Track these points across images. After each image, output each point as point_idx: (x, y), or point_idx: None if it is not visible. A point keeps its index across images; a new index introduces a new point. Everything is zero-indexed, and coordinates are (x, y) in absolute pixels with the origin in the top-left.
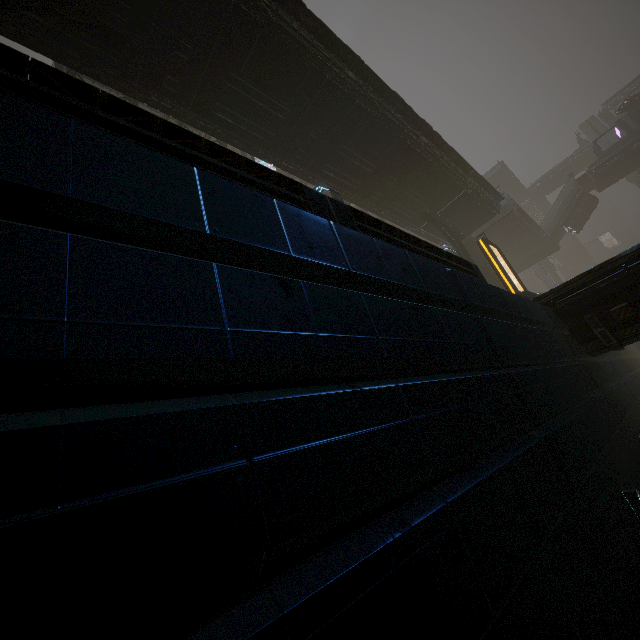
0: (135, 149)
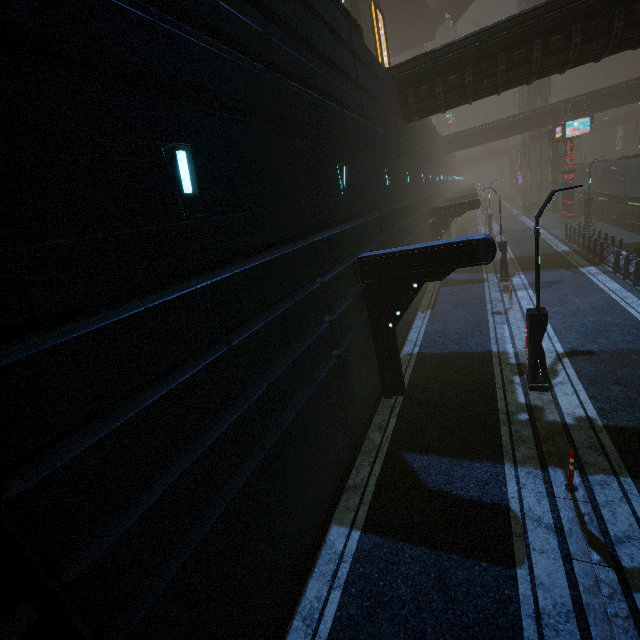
0: None
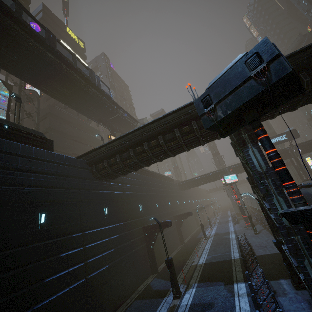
0: None
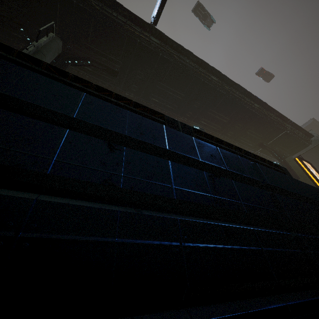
0: (55, 83)
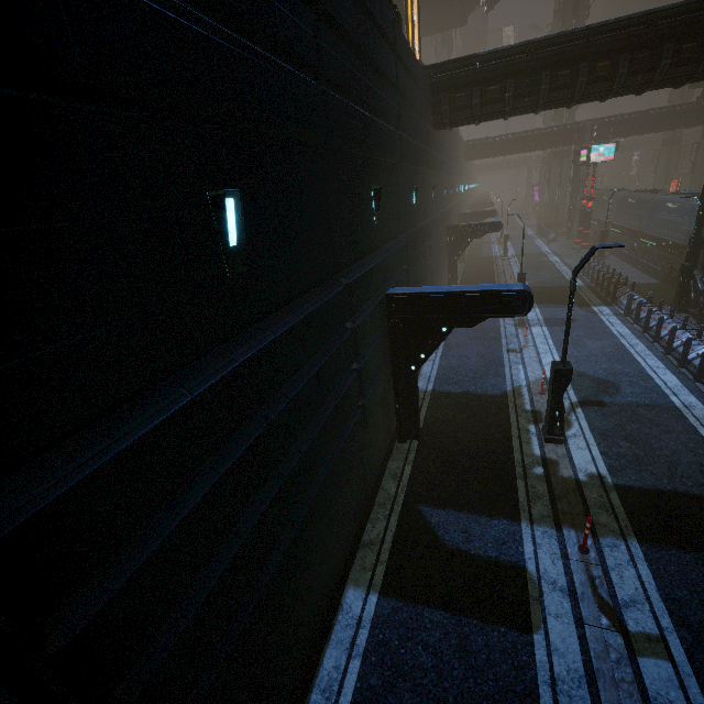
0: None
